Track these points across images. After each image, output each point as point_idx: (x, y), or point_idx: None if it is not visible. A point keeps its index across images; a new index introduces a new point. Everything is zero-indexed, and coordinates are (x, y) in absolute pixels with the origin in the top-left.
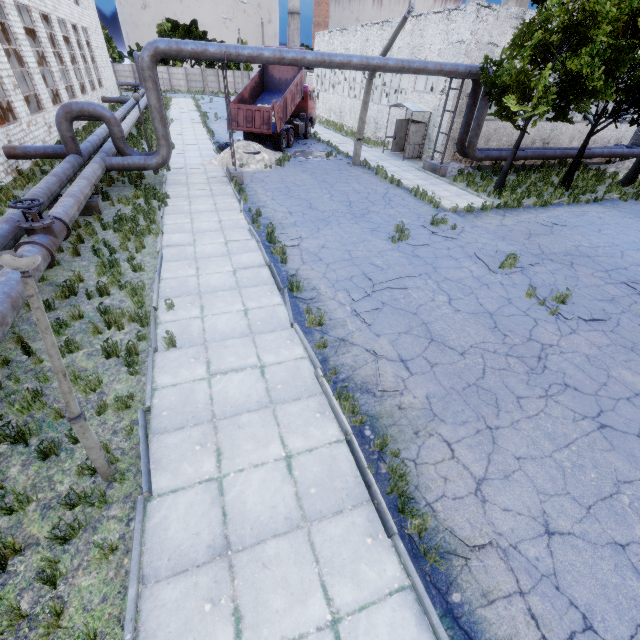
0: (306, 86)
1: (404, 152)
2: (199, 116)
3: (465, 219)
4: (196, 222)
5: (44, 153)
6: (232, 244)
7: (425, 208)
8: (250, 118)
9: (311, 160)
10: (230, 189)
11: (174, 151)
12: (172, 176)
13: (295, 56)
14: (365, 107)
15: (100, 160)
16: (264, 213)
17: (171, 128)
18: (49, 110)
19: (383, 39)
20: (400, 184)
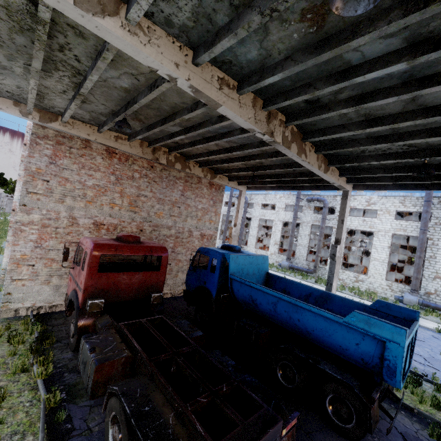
0: None
1: None
2: None
3: None
4: None
5: None
6: None
7: None
8: None
9: None
10: None
11: None
12: None
13: None
14: None
15: None
16: None
17: None
18: None
19: None
20: None
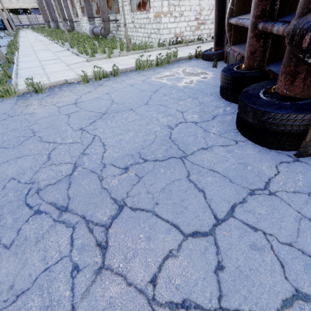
0: None
1: None
2: None
3: None
4: None
5: None
6: None
7: None
8: None
9: None
10: None
11: None
12: None
13: None
14: None
15: None
16: None
17: None
18: None
19: None
20: None
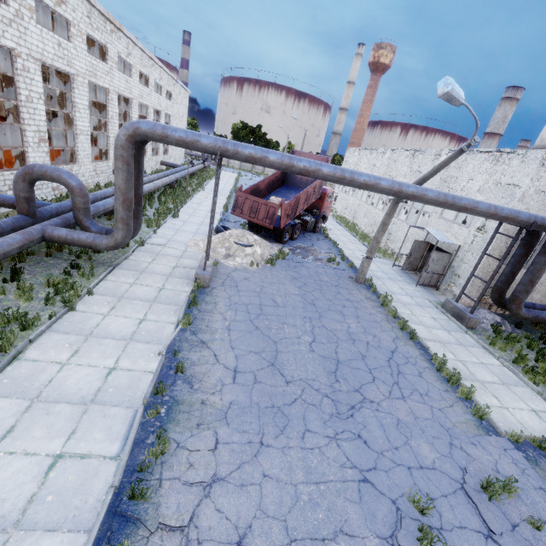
0: (325, 188)
1: (419, 278)
2: (230, 189)
3: (543, 476)
4: (72, 364)
5: (12, 204)
6: (63, 469)
7: (459, 412)
8: (255, 209)
9: (309, 262)
10: (186, 293)
11: (174, 221)
12: (138, 254)
13: (308, 166)
14: (383, 228)
15: (38, 229)
16: (195, 363)
17: (197, 195)
18: (83, 163)
19: (412, 164)
20: (415, 337)
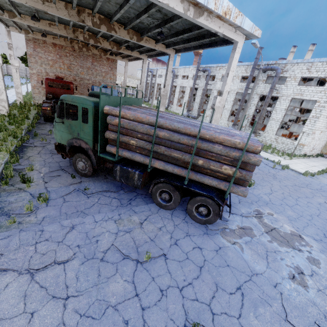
0: None
1: None
2: None
3: None
4: None
5: None
6: None
7: None
8: None
9: None
10: None
11: None
12: None
13: None
14: None
15: None
16: None
17: None
18: None
19: None
20: None
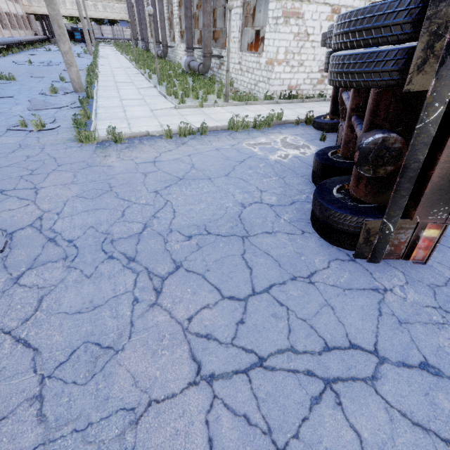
0: None
1: None
2: None
3: None
4: None
5: None
6: None
7: None
8: None
9: None
10: None
11: None
12: None
13: None
14: None
15: None
16: None
17: None
18: None
19: None
20: None
